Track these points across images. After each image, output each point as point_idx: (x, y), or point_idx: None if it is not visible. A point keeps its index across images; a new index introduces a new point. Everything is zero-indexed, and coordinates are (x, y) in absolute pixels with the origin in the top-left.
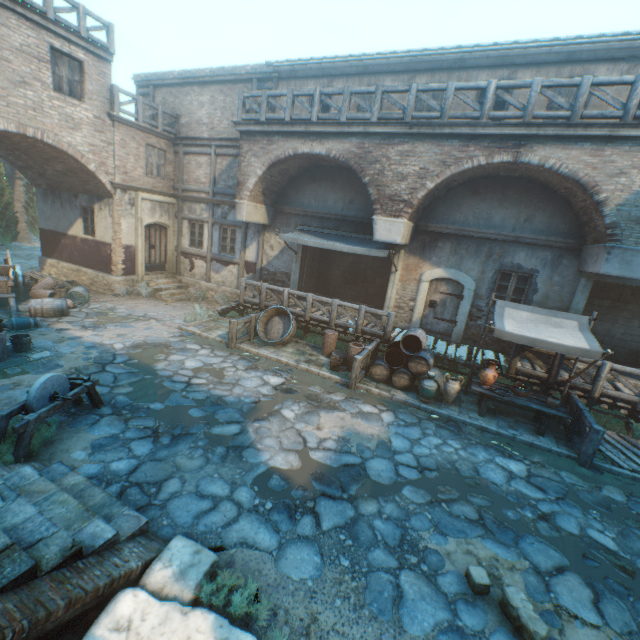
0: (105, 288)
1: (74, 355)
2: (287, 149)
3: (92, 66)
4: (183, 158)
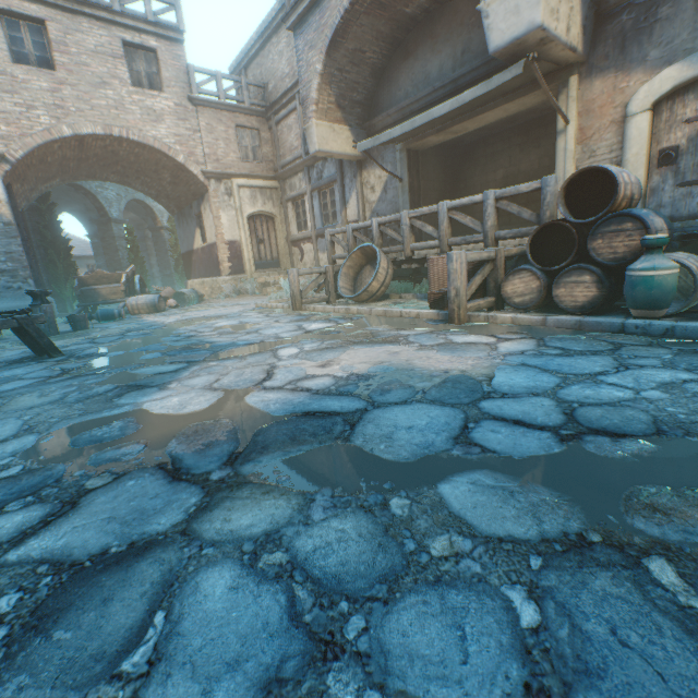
0: (219, 293)
1: (118, 329)
2: (341, 4)
3: (165, 52)
4: (276, 130)
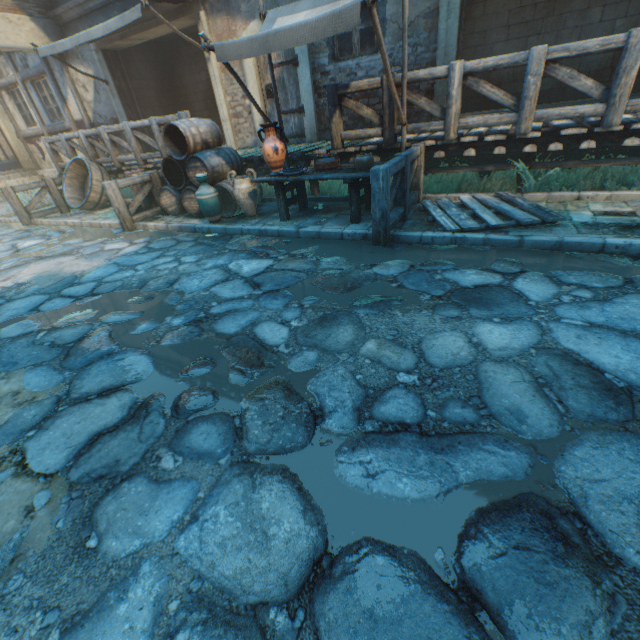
0: None
1: None
2: None
3: None
4: None
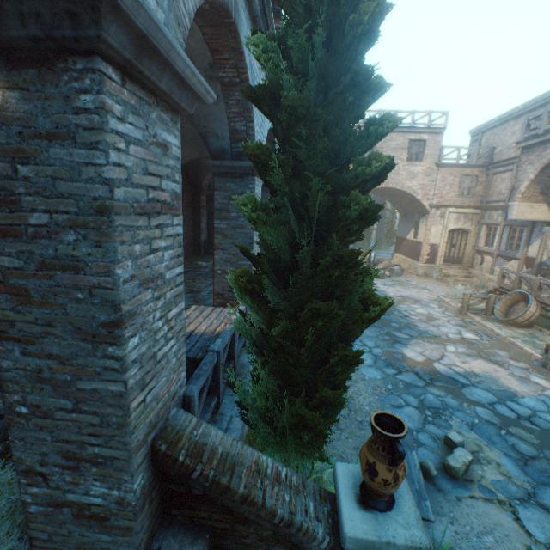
0: (413, 270)
1: None
2: None
3: (430, 140)
4: (490, 178)
